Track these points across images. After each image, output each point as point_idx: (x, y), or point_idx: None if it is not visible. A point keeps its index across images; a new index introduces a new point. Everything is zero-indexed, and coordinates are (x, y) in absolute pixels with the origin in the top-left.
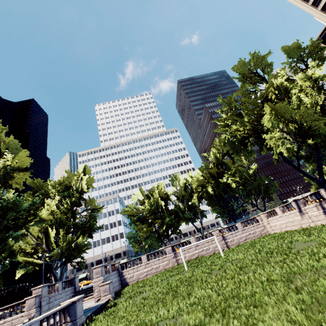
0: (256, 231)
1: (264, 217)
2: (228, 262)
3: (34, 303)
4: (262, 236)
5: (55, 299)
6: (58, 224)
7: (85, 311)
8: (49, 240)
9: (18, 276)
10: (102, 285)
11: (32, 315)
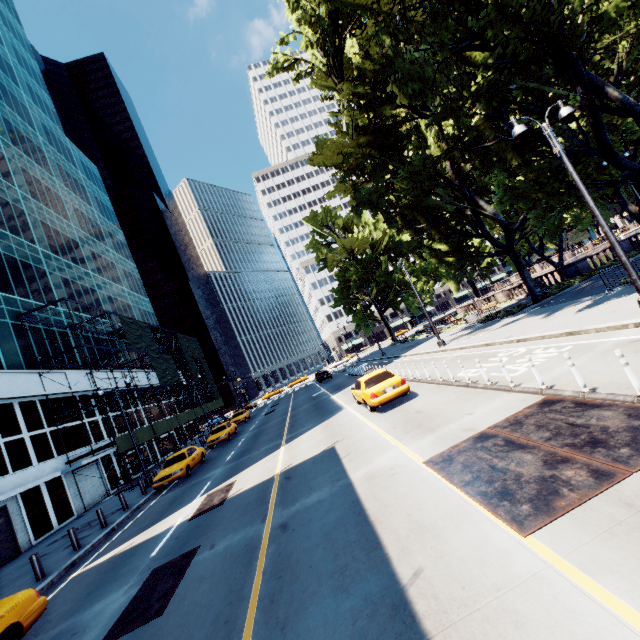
0: None
1: None
2: None
3: None
4: None
5: None
6: None
7: None
8: None
9: None
10: None
11: None
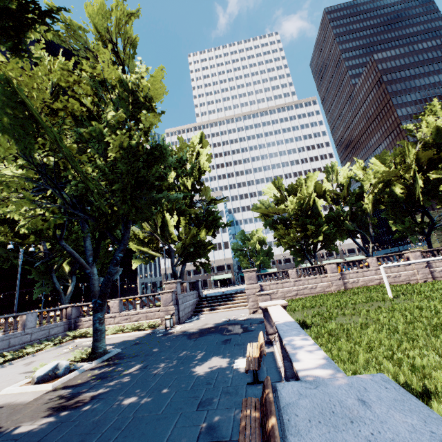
0: None
1: None
2: None
3: (171, 299)
4: None
5: (186, 300)
6: (174, 212)
7: (254, 322)
8: (166, 229)
9: (135, 266)
10: (260, 294)
11: (171, 312)
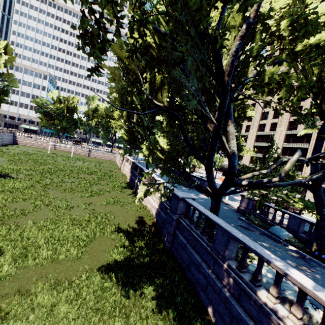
0: (110, 156)
1: (117, 153)
2: (60, 158)
3: None
4: (111, 160)
5: None
6: None
7: None
8: None
9: None
10: None
11: None
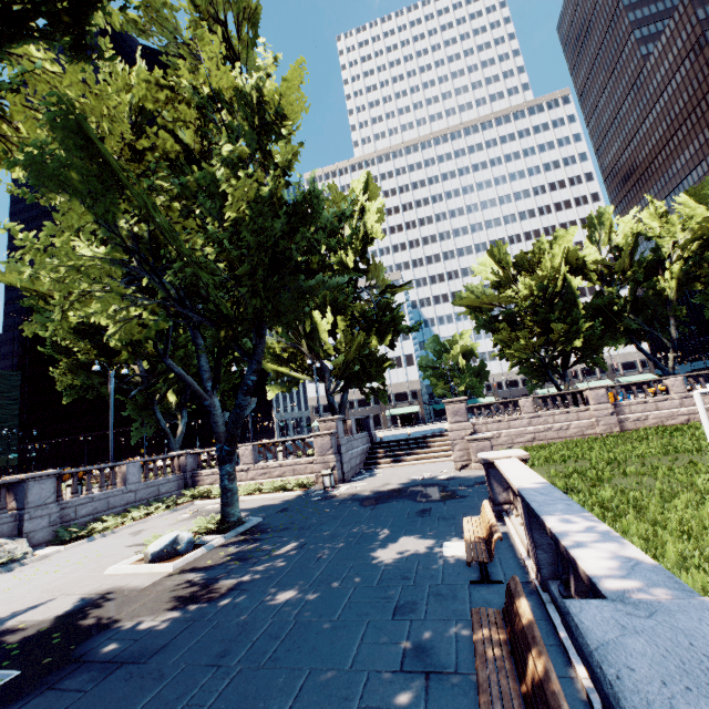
0: None
1: None
2: None
3: (329, 445)
4: None
5: (352, 446)
6: (327, 308)
7: (465, 483)
8: (315, 337)
9: (271, 395)
10: (473, 439)
11: (331, 464)
